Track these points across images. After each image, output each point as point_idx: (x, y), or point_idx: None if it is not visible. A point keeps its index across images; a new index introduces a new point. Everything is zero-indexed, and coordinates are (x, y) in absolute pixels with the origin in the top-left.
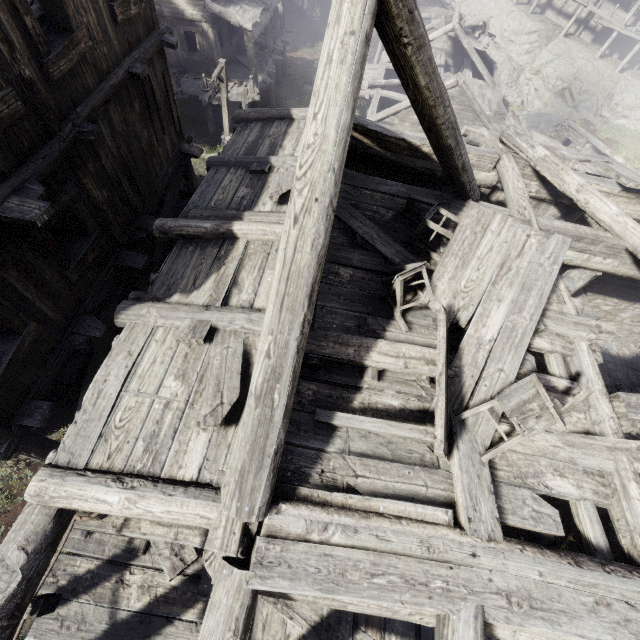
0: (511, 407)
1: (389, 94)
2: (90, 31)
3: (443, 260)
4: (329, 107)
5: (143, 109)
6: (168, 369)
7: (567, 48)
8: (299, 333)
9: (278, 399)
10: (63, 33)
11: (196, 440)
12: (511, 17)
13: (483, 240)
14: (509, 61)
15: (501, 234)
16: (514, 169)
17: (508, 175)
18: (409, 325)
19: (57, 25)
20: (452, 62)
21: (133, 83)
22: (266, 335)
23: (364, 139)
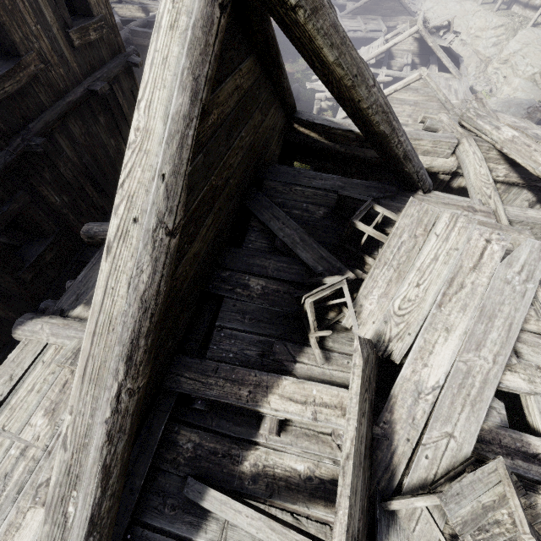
0: (462, 517)
1: None
2: (43, 55)
3: (372, 271)
4: (153, 90)
5: (109, 121)
6: (41, 401)
7: (536, 36)
8: (109, 413)
9: (73, 514)
10: (12, 58)
11: (36, 510)
12: (476, 16)
13: (425, 246)
14: (476, 54)
15: (449, 238)
16: (475, 153)
17: (468, 160)
18: (328, 354)
19: (8, 52)
20: (419, 60)
21: (96, 99)
22: (67, 412)
23: (311, 133)
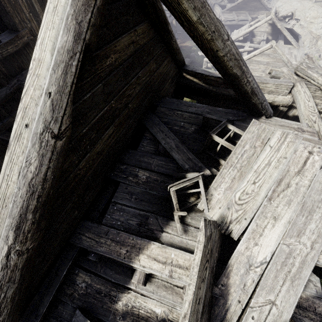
0: None
1: None
2: (33, 31)
3: (221, 171)
4: (46, 30)
5: None
6: None
7: None
8: None
9: None
10: (14, 32)
11: None
12: (311, 9)
13: (261, 154)
14: (310, 33)
15: (280, 149)
16: (305, 92)
17: (300, 97)
18: (186, 227)
19: (12, 29)
20: (271, 37)
21: None
22: None
23: (194, 79)
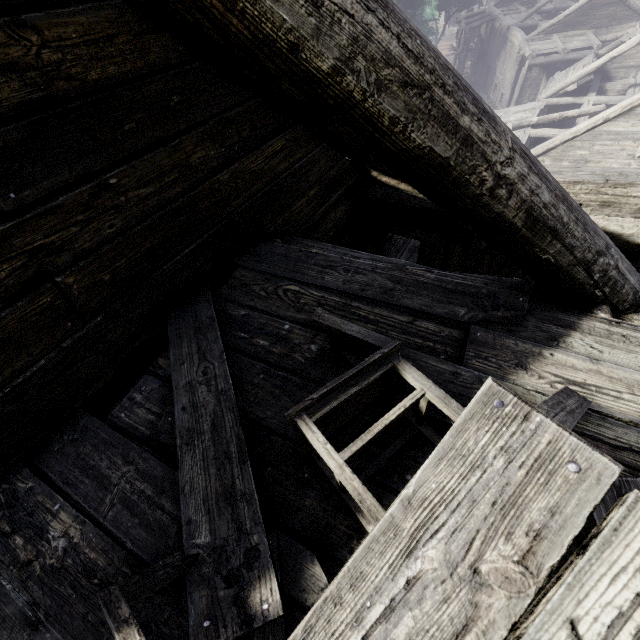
0: None
1: (543, 132)
2: None
3: None
4: None
5: None
6: None
7: None
8: None
9: None
10: None
11: None
12: None
13: None
14: None
15: None
16: None
17: None
18: None
19: None
20: None
21: None
22: None
23: (400, 184)
